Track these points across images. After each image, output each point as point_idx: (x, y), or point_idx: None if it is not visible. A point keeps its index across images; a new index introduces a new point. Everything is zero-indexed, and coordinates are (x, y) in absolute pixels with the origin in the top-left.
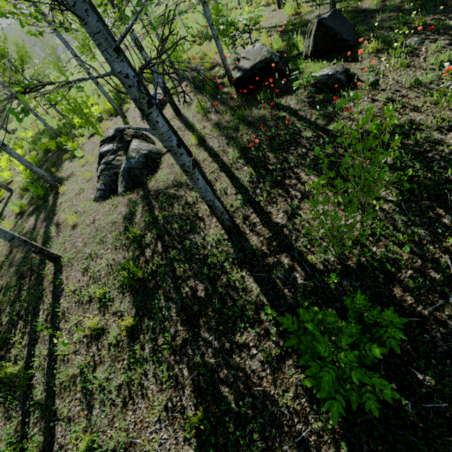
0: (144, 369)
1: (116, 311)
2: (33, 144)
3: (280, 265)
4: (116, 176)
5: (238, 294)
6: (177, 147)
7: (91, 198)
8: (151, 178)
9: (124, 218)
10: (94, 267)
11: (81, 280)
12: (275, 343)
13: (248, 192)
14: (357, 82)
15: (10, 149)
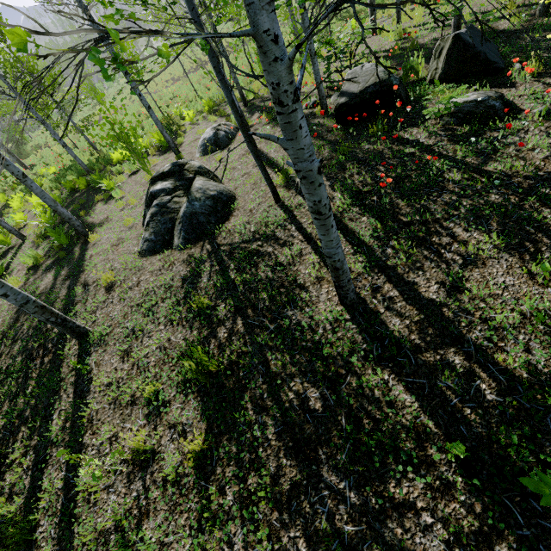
0: (226, 532)
1: (174, 423)
2: (56, 182)
3: (447, 366)
4: (172, 224)
5: (381, 411)
6: (317, 173)
7: (134, 251)
8: (221, 227)
9: (183, 281)
10: (139, 349)
11: (119, 368)
12: (466, 507)
13: (374, 252)
14: (527, 109)
15: (31, 181)
